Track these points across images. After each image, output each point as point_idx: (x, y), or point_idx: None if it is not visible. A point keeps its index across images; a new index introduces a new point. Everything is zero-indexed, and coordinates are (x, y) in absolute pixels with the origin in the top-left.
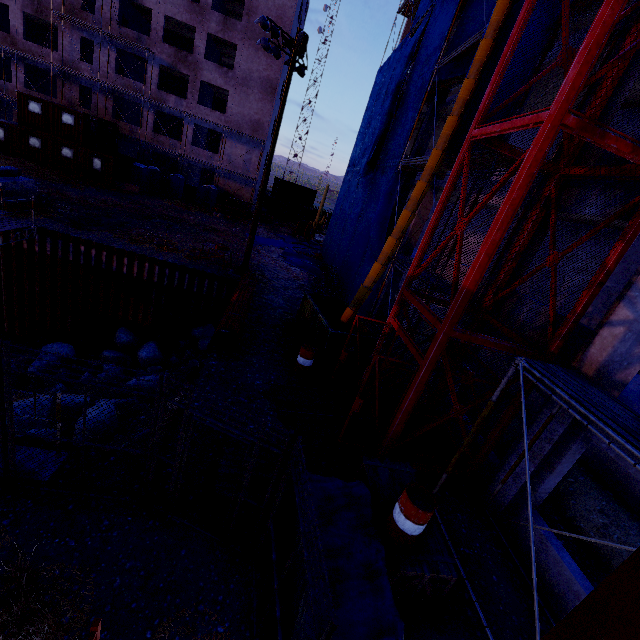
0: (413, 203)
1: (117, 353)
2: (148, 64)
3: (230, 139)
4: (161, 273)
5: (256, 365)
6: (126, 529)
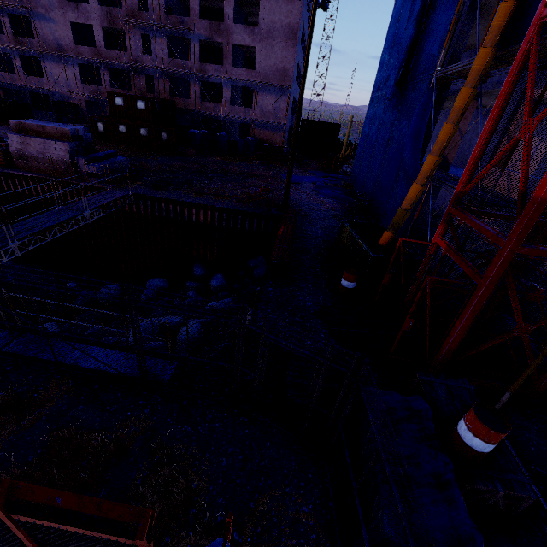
0: (456, 114)
1: (195, 283)
2: (190, 42)
3: (261, 92)
4: (220, 218)
5: (305, 289)
6: (224, 422)
